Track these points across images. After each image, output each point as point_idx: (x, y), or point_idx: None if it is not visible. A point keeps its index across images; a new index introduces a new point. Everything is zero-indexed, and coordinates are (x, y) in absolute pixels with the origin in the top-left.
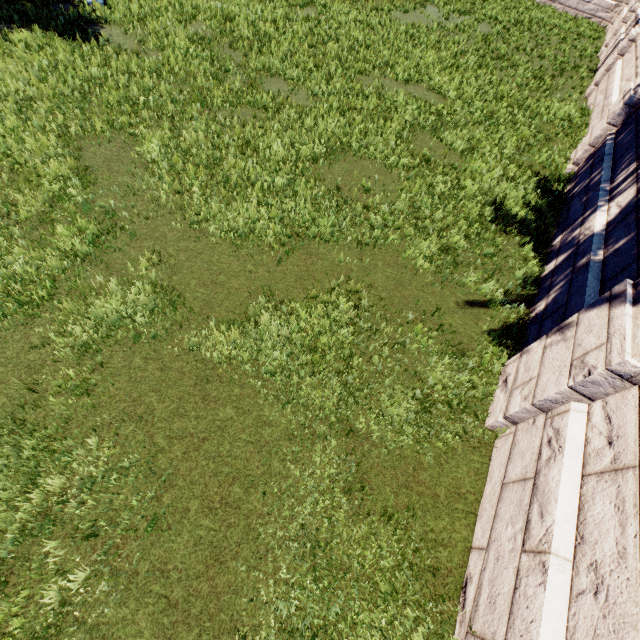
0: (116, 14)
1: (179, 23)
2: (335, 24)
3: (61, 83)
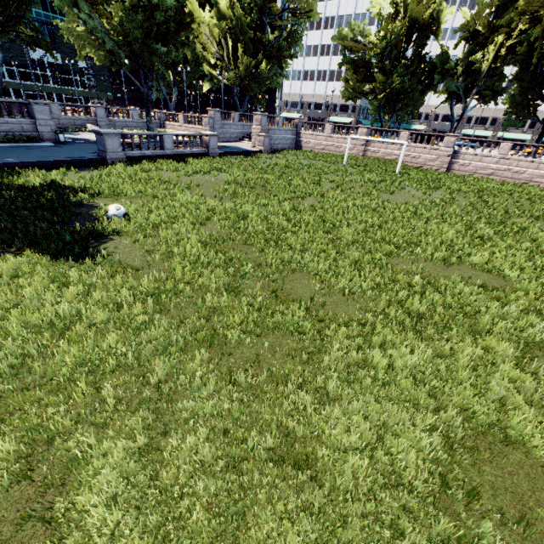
0: (131, 224)
1: (193, 226)
2: (340, 210)
3: (1, 338)
